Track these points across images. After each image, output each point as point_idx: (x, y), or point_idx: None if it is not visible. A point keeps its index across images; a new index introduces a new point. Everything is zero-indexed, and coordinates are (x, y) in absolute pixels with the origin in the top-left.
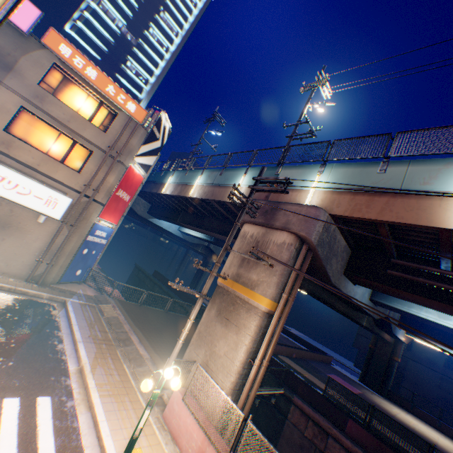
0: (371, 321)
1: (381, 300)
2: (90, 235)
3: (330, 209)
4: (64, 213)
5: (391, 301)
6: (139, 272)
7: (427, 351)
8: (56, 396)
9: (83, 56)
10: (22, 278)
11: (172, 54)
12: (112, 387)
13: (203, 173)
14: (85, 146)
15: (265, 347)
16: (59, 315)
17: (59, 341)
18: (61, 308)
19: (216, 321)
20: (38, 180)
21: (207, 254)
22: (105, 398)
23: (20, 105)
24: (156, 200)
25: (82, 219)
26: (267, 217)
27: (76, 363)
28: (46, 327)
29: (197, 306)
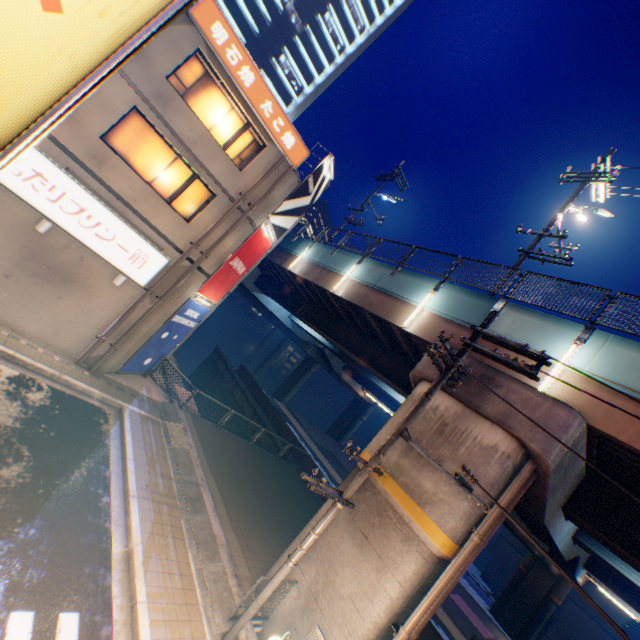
0: (545, 548)
1: (592, 546)
2: (178, 314)
3: (588, 415)
4: (151, 277)
5: (611, 555)
6: (219, 360)
7: (601, 597)
8: (87, 611)
9: (242, 47)
10: (71, 357)
11: (346, 58)
12: (170, 603)
13: (361, 262)
14: (207, 184)
15: (422, 614)
16: (111, 434)
17: (105, 489)
18: (114, 421)
19: (345, 530)
20: (128, 221)
21: (317, 359)
22: (158, 628)
23: (134, 104)
24: (272, 271)
25: (174, 291)
26: (469, 388)
27: (123, 539)
28: (90, 457)
29: (330, 513)
